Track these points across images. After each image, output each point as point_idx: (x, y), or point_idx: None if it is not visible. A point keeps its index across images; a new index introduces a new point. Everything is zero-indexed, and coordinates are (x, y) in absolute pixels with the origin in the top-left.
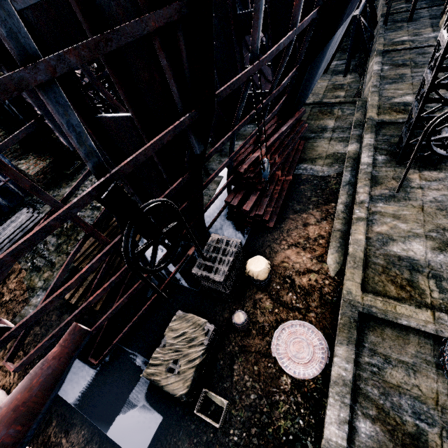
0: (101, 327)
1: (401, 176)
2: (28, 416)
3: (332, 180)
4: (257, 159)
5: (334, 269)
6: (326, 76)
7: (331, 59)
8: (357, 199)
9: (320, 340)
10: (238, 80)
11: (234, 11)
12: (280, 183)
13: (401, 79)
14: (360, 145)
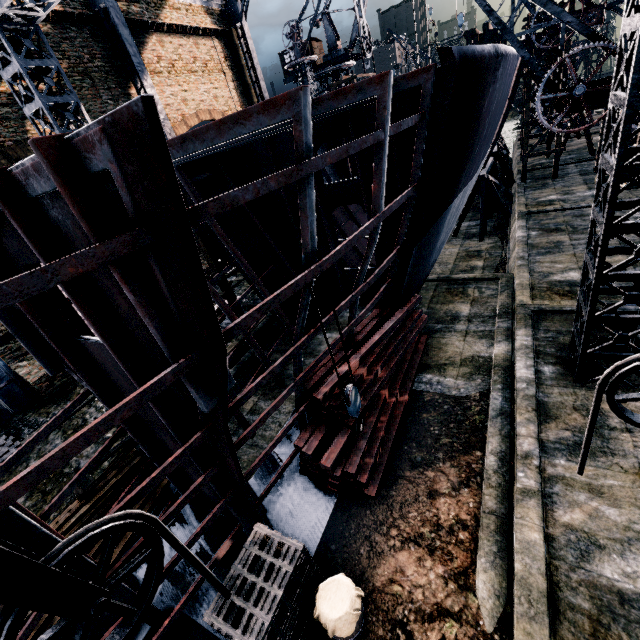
0: None
1: (588, 404)
2: None
3: (473, 406)
4: (346, 376)
5: (491, 611)
6: (456, 240)
7: (460, 221)
8: (517, 447)
9: None
10: (276, 297)
11: (320, 182)
12: (388, 408)
13: (557, 248)
14: (511, 345)
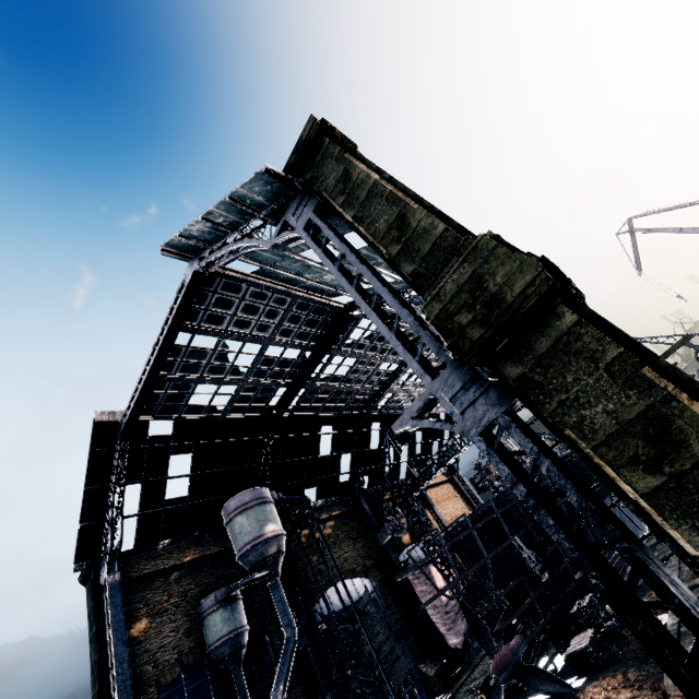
0: (533, 691)
1: None
2: (512, 651)
3: None
4: None
5: None
6: None
7: None
8: (671, 566)
9: (665, 615)
10: None
11: None
12: None
13: None
14: None
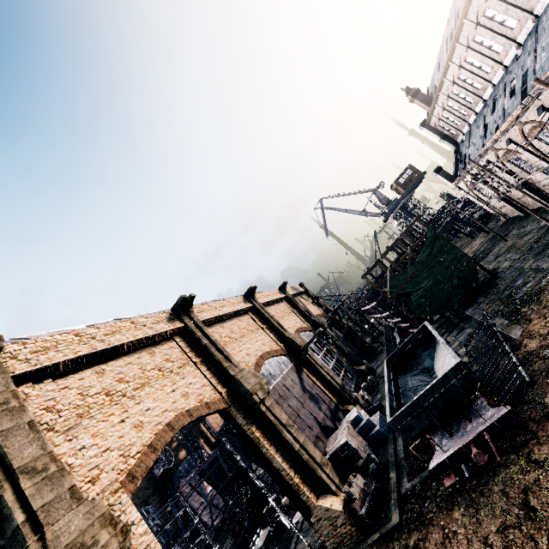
0: None
1: None
2: None
3: None
4: None
5: None
6: None
7: None
8: None
9: None
10: None
11: None
12: None
13: None
14: None
